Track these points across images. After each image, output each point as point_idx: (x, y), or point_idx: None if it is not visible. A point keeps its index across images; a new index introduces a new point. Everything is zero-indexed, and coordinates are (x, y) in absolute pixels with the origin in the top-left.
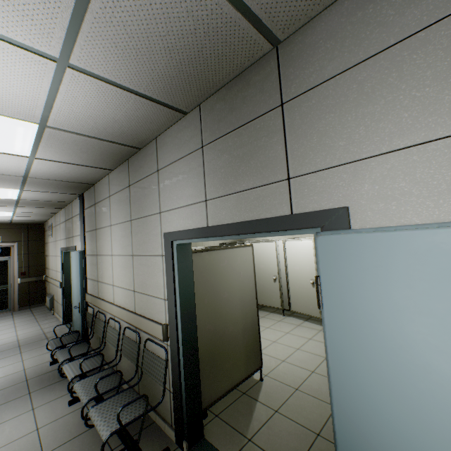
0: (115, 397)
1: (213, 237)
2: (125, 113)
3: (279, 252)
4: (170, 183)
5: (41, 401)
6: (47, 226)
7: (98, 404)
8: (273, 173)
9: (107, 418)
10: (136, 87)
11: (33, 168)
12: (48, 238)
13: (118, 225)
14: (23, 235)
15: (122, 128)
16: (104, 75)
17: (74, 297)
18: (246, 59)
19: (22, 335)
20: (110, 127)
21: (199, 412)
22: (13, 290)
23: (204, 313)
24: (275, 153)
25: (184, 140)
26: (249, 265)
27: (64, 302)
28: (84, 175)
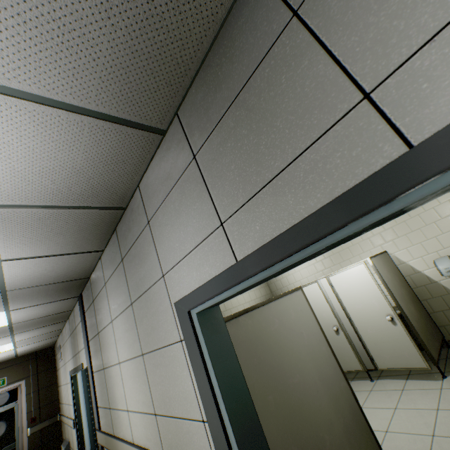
0: None
1: (253, 274)
2: (85, 153)
3: (327, 293)
4: (166, 229)
5: None
6: (57, 348)
7: None
8: (325, 111)
9: None
10: (83, 102)
11: (6, 276)
12: (58, 363)
13: (118, 316)
14: (31, 368)
15: (91, 181)
16: (30, 88)
17: (85, 442)
18: (217, 3)
19: None
20: (75, 183)
21: None
22: (21, 448)
23: (276, 425)
24: (316, 80)
25: (170, 165)
26: (308, 317)
27: (80, 449)
28: (73, 268)
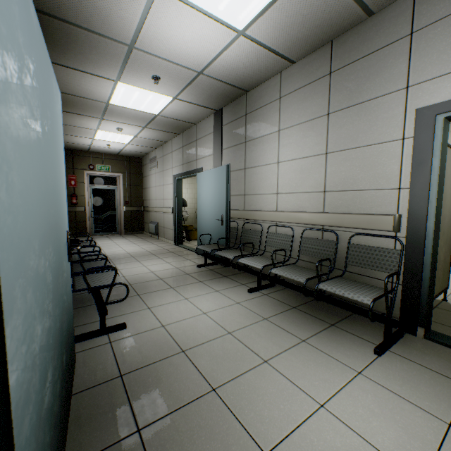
0: (332, 280)
1: None
2: None
3: None
4: (443, 42)
5: (218, 287)
6: (147, 160)
7: (322, 282)
8: None
9: (350, 290)
10: None
11: (221, 56)
12: (149, 171)
13: (295, 126)
14: (126, 167)
15: None
16: None
17: (204, 215)
18: None
19: (148, 248)
20: None
21: (431, 305)
22: (119, 216)
23: None
24: None
25: None
26: None
27: (176, 226)
28: (255, 73)
